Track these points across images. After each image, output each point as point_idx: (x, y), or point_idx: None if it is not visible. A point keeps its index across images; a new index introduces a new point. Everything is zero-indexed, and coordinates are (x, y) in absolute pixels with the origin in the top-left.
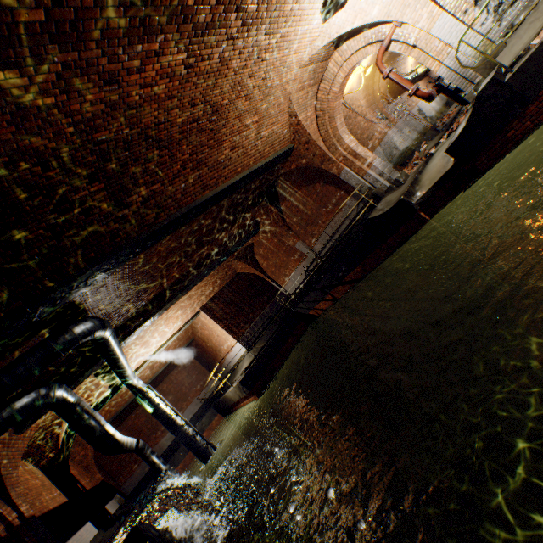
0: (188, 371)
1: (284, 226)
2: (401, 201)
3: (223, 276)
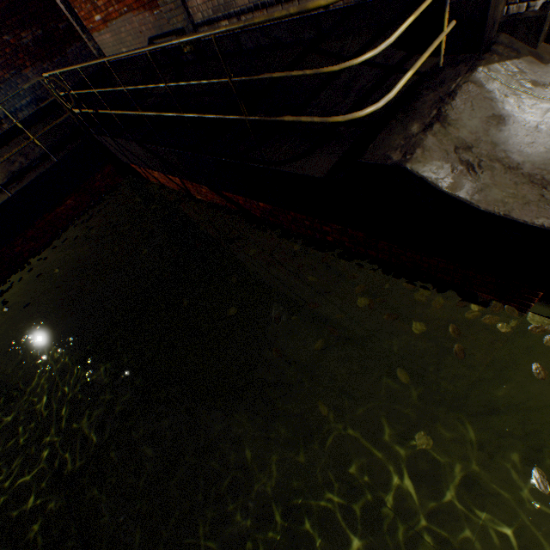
0: None
1: None
2: None
3: None
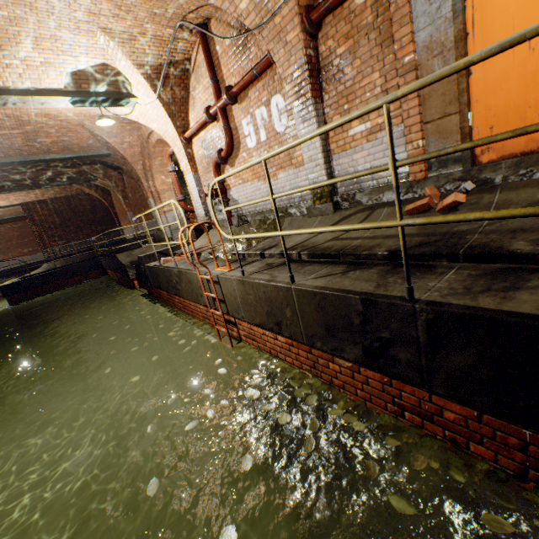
0: (24, 233)
1: (124, 192)
2: (126, 266)
3: (61, 190)
